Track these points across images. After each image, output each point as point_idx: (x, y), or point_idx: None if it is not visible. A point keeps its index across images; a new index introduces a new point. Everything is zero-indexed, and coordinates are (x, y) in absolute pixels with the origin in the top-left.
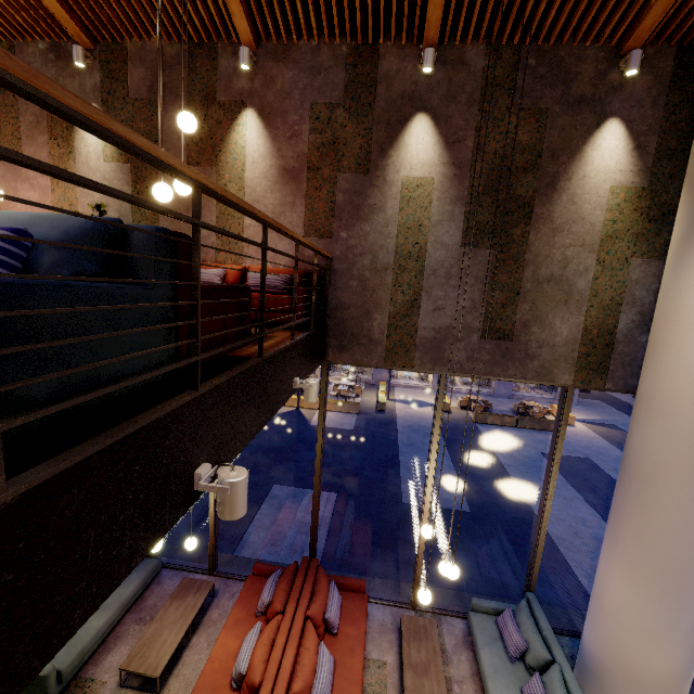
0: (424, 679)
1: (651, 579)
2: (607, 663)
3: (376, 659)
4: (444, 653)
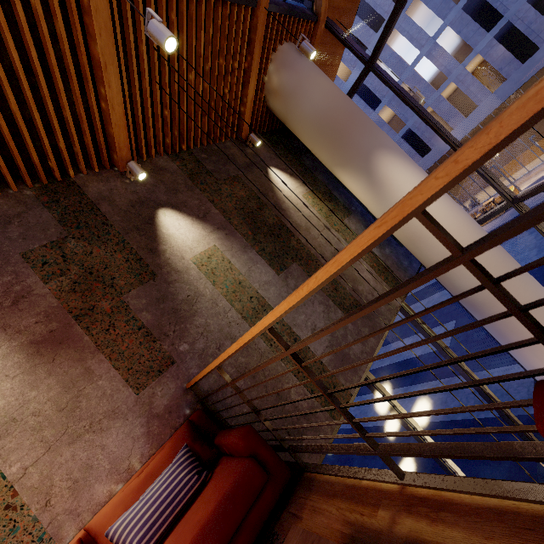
0: None
1: None
2: None
3: None
4: None
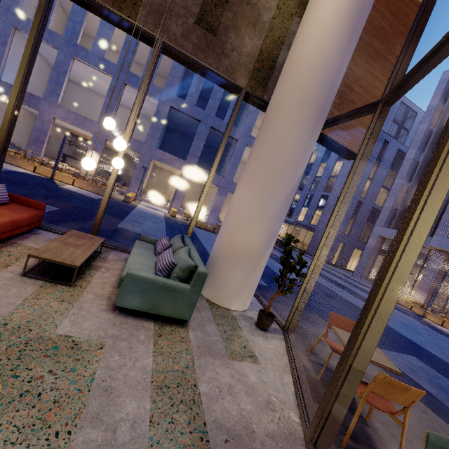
0: (71, 247)
1: (259, 181)
2: (221, 251)
3: (30, 246)
4: (103, 259)
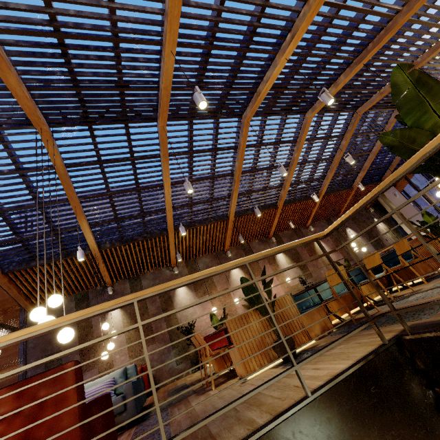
0: None
1: None
2: None
3: None
4: None
